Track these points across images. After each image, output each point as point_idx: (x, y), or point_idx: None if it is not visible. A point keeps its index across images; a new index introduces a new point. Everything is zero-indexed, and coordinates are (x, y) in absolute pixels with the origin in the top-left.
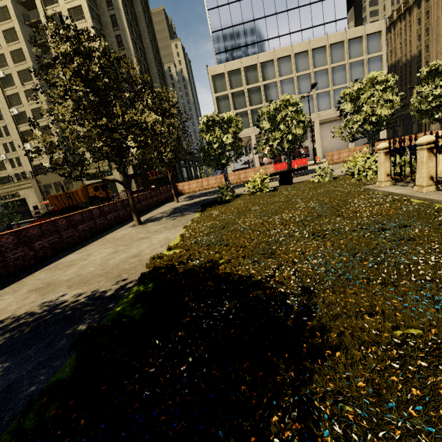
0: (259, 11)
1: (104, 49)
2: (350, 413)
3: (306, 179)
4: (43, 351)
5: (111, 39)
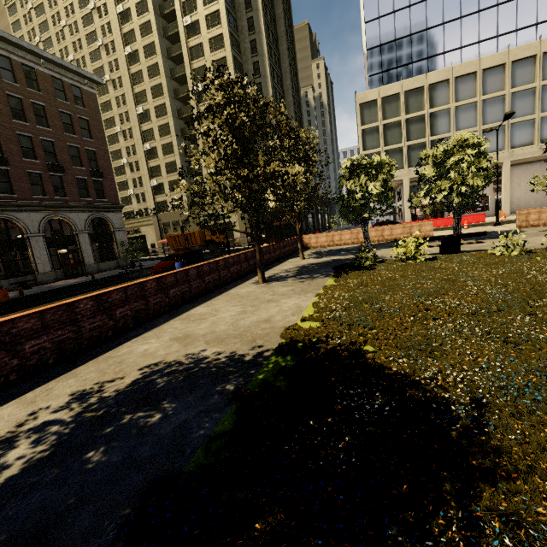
0: (435, 17)
1: (254, 95)
2: (525, 541)
3: (481, 248)
4: (200, 401)
5: (248, 66)
